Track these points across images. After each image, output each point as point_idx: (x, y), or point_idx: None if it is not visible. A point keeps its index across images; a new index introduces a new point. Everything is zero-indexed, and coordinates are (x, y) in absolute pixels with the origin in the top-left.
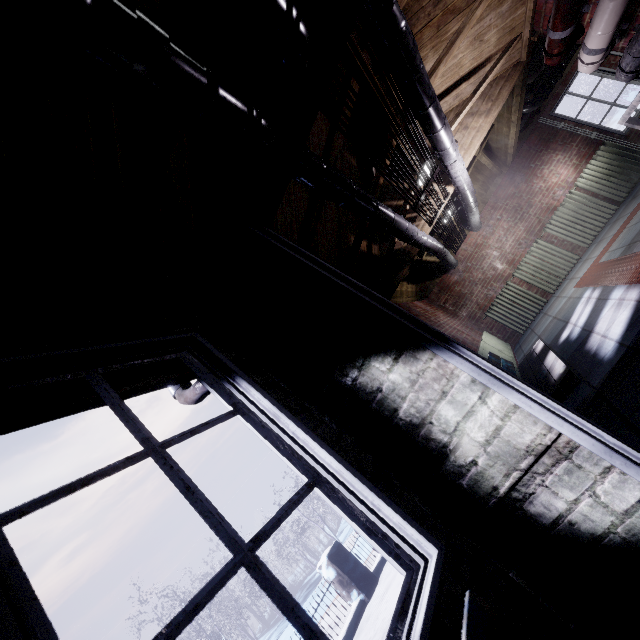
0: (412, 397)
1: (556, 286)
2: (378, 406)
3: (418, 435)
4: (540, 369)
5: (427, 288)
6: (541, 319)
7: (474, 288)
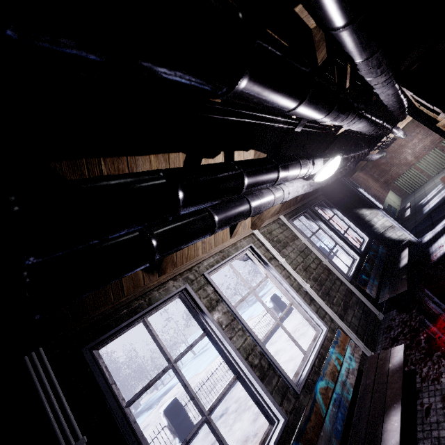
0: (369, 216)
1: (436, 173)
2: (361, 217)
3: (368, 223)
4: (403, 213)
5: (366, 164)
6: (421, 189)
7: (392, 168)
